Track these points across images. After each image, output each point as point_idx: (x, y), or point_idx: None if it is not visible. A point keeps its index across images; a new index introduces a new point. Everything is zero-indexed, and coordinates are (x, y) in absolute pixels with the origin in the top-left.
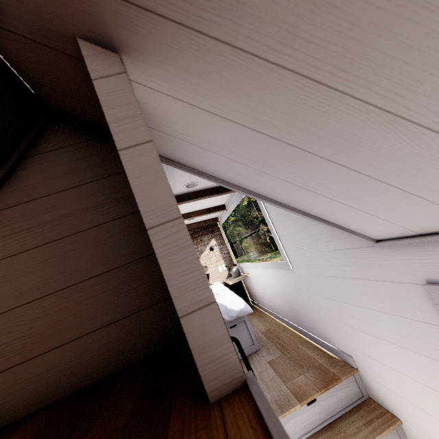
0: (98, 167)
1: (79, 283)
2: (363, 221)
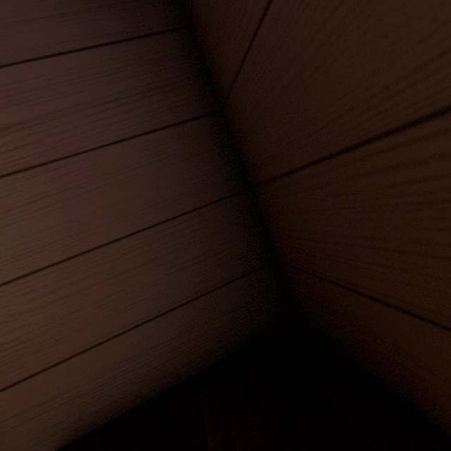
0: (107, 14)
1: (98, 249)
2: None
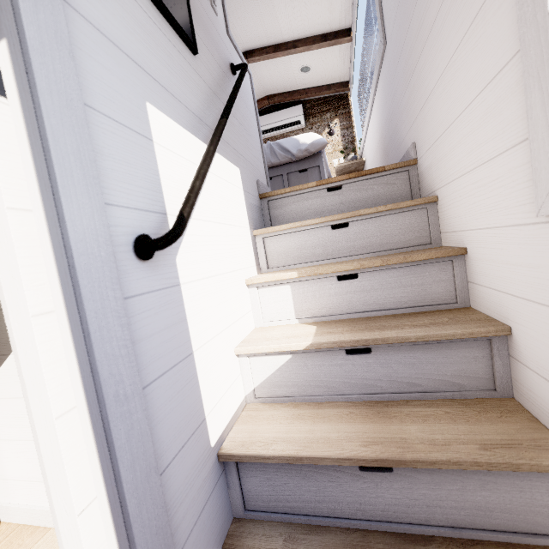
0: None
1: None
2: None
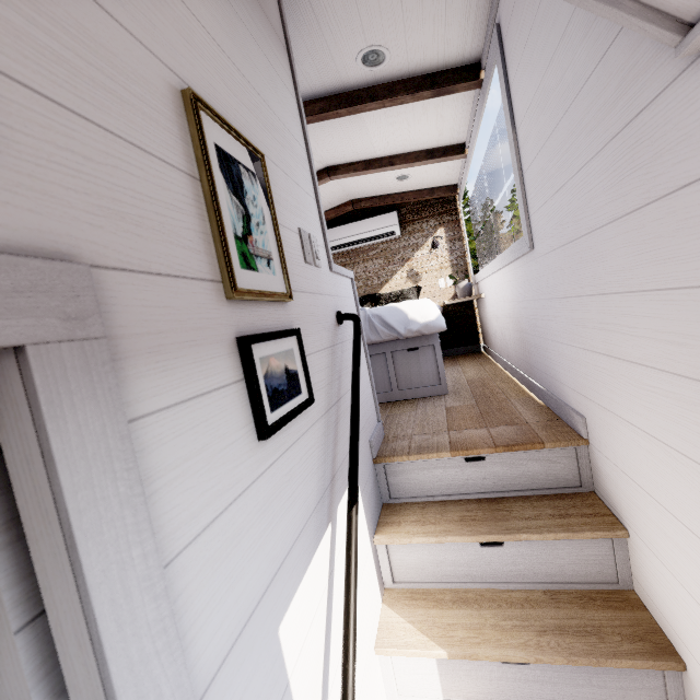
0: None
1: None
2: None
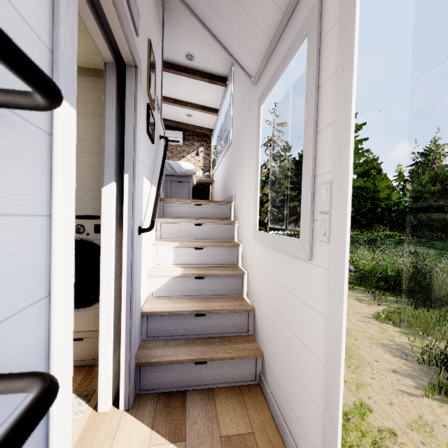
0: None
1: None
2: (243, 52)
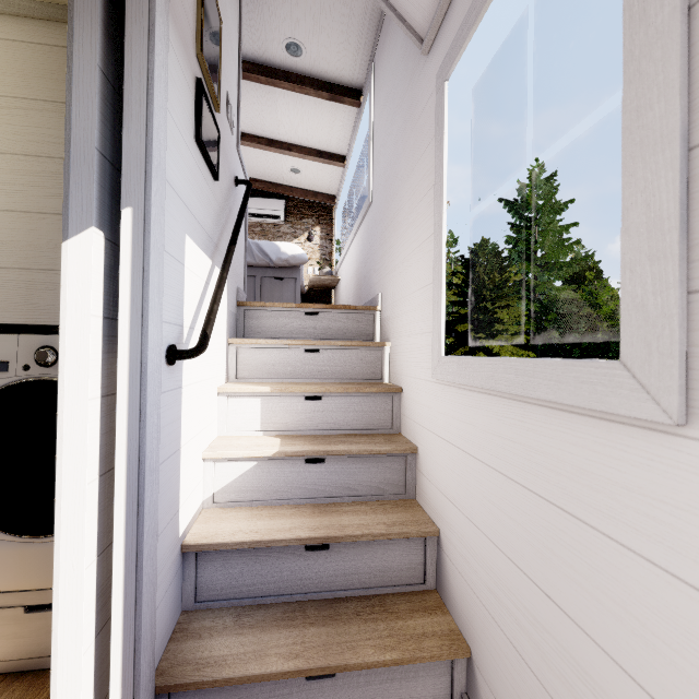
0: None
1: None
2: None
